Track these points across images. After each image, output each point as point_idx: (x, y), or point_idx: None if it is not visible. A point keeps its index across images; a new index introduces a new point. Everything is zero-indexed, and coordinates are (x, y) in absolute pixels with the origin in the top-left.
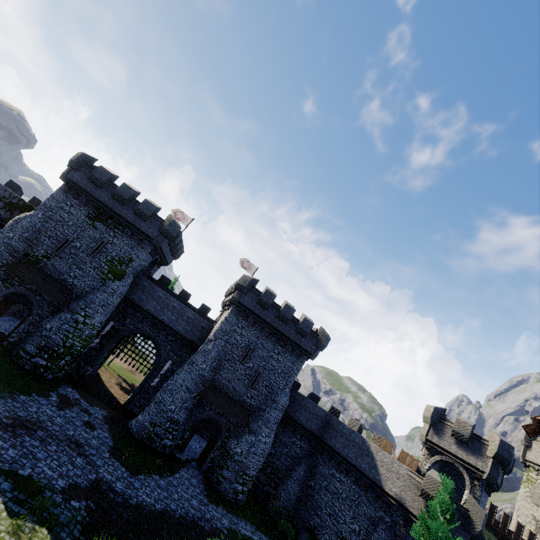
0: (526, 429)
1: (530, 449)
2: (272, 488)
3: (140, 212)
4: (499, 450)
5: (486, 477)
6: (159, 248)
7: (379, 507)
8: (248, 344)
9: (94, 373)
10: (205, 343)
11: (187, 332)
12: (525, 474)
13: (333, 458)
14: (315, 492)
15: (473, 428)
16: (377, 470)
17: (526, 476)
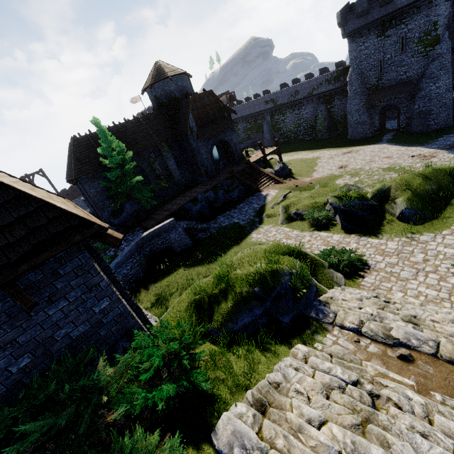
0: None
1: None
2: None
3: None
4: None
5: None
6: None
7: None
8: None
9: None
10: None
11: None
12: None
13: None
14: None
15: None
16: None
17: None
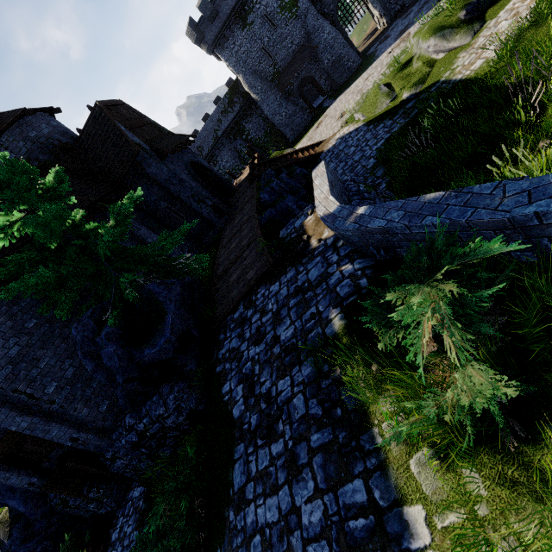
0: None
1: None
2: None
3: None
4: None
5: None
6: None
7: None
8: None
9: None
10: None
11: None
12: None
13: None
14: None
15: None
16: None
17: None
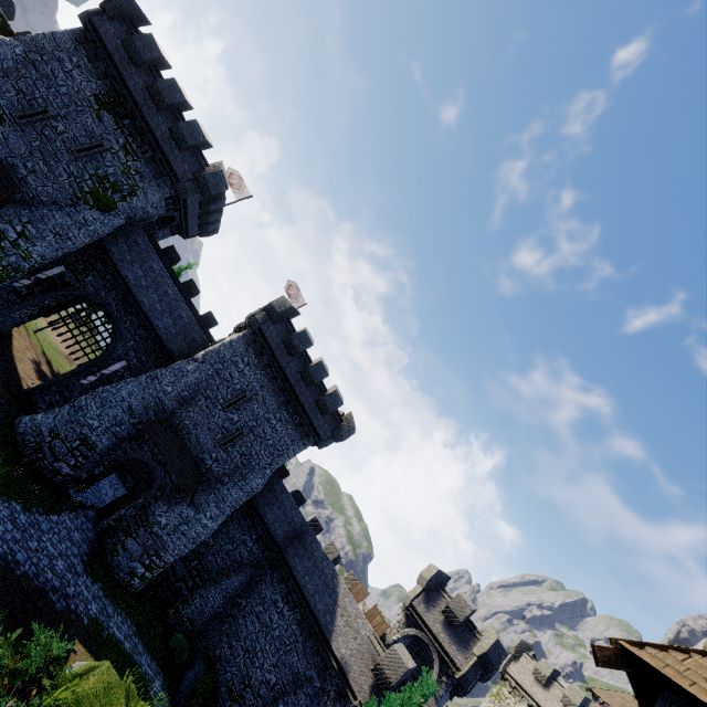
0: (597, 653)
1: (516, 661)
2: (188, 588)
3: (179, 132)
4: (490, 652)
5: (459, 677)
6: (182, 200)
7: (314, 664)
8: (245, 389)
9: (4, 329)
10: (186, 360)
11: (169, 335)
12: (497, 687)
13: (286, 582)
14: (242, 615)
15: (472, 613)
16: (334, 618)
17: (498, 689)
